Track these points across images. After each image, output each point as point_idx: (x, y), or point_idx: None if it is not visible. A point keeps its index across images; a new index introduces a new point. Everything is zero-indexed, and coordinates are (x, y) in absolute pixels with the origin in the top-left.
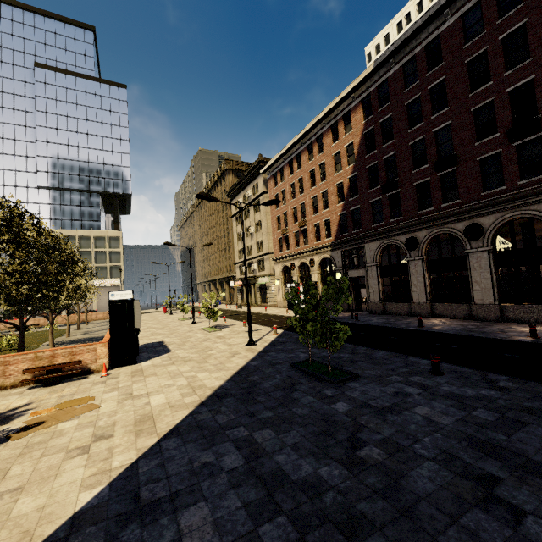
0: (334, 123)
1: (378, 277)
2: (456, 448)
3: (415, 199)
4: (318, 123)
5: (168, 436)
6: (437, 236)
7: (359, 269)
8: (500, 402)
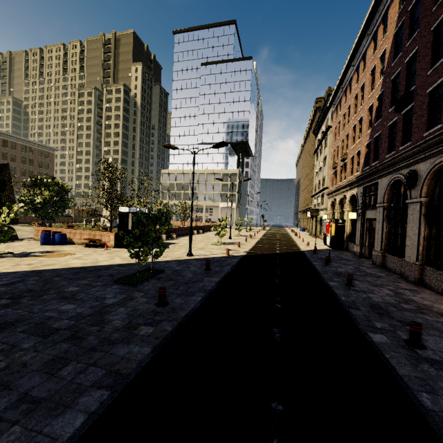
0: (377, 29)
1: (383, 221)
2: (4, 318)
3: (425, 114)
4: (363, 36)
5: (29, 271)
6: (442, 169)
7: (373, 210)
8: (92, 328)
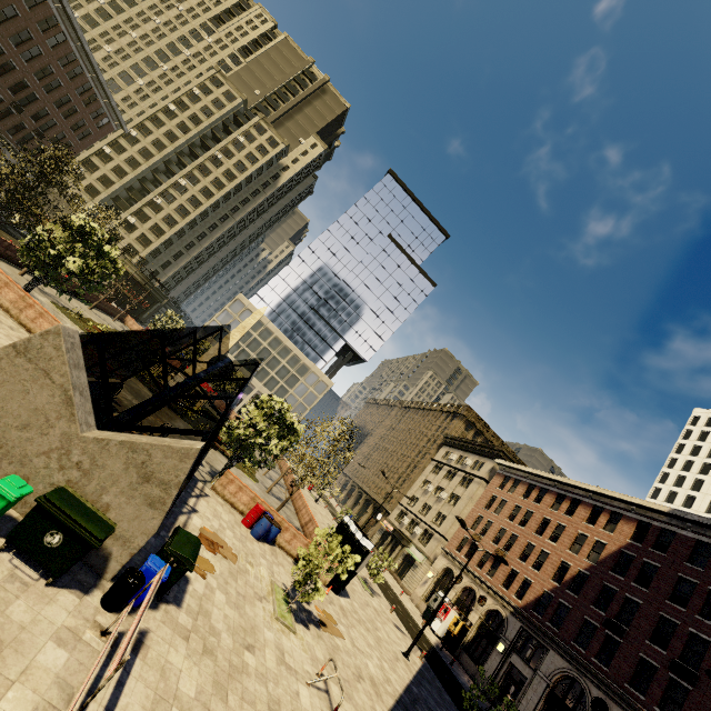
0: (600, 506)
1: (542, 698)
2: None
3: (632, 668)
4: (585, 489)
5: None
6: None
7: (527, 665)
8: None
